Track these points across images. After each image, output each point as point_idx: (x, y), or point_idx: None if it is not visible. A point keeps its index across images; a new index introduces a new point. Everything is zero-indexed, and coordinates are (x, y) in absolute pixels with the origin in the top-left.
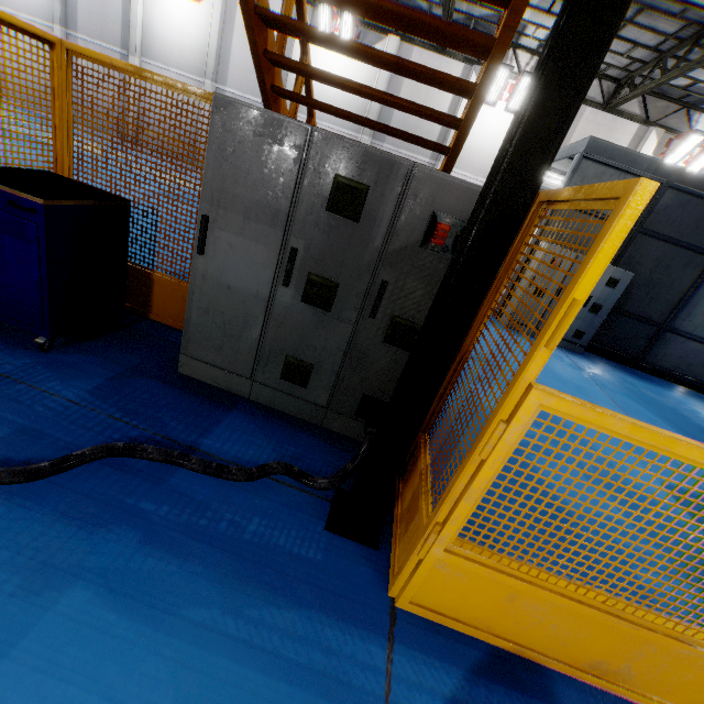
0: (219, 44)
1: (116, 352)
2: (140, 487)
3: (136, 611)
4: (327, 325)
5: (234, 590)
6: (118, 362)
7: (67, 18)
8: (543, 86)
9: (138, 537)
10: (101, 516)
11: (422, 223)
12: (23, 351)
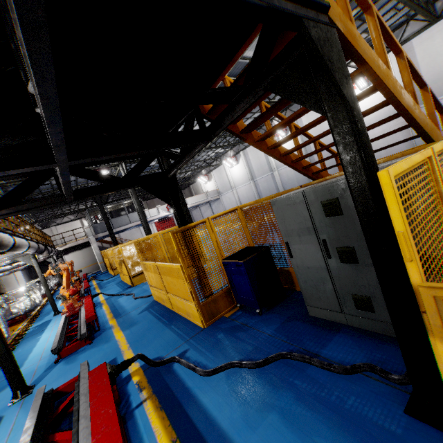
0: (302, 140)
1: (283, 310)
2: (294, 373)
3: (294, 429)
4: (361, 270)
5: (339, 434)
6: (284, 315)
7: (252, 176)
8: (339, 150)
9: (294, 396)
10: (280, 384)
11: None
12: (254, 316)
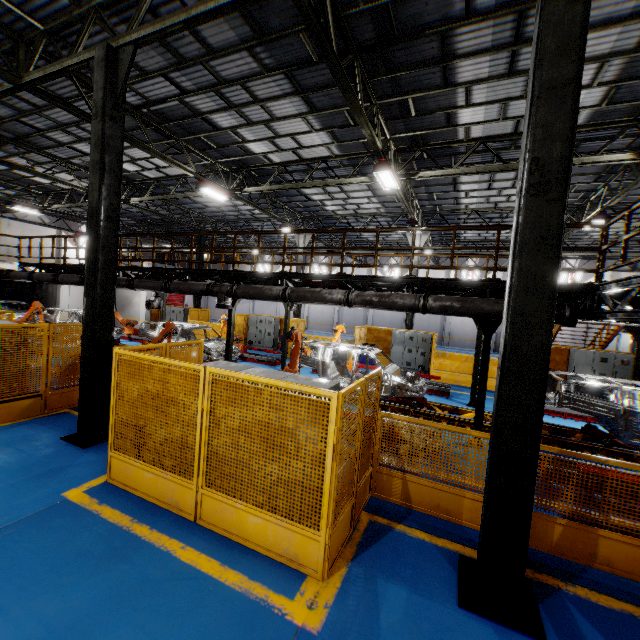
0: None
1: None
2: None
3: None
4: None
5: None
6: None
7: None
8: (637, 350)
9: None
10: None
11: (619, 361)
12: None
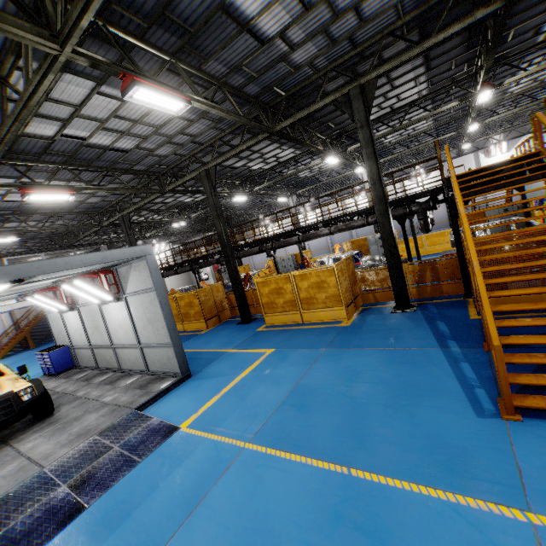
0: None
1: None
2: None
3: None
4: None
5: None
6: None
7: None
8: (521, 197)
9: None
10: None
11: (516, 208)
12: None
